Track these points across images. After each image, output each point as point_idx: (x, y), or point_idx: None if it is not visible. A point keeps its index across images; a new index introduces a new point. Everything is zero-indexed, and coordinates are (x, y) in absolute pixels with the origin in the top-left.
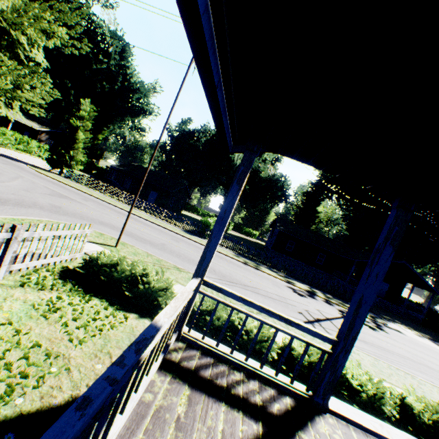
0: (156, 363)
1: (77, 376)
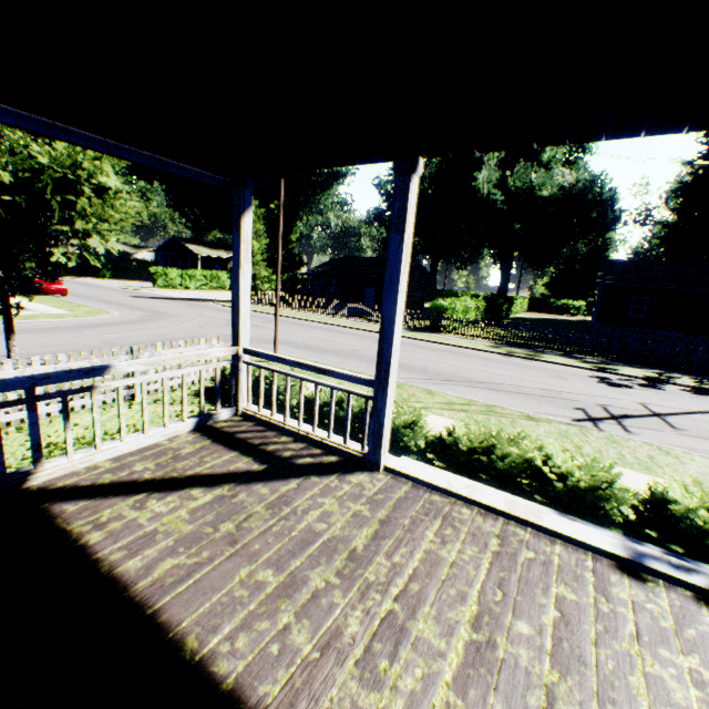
0: (184, 423)
1: None
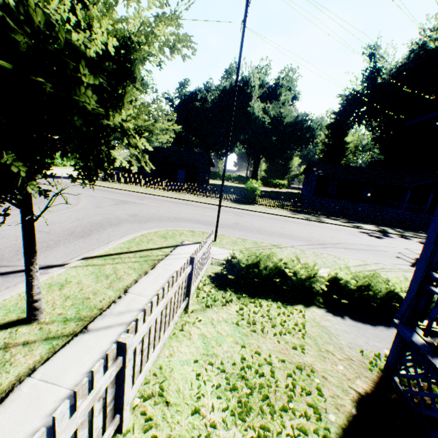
0: None
1: (335, 381)
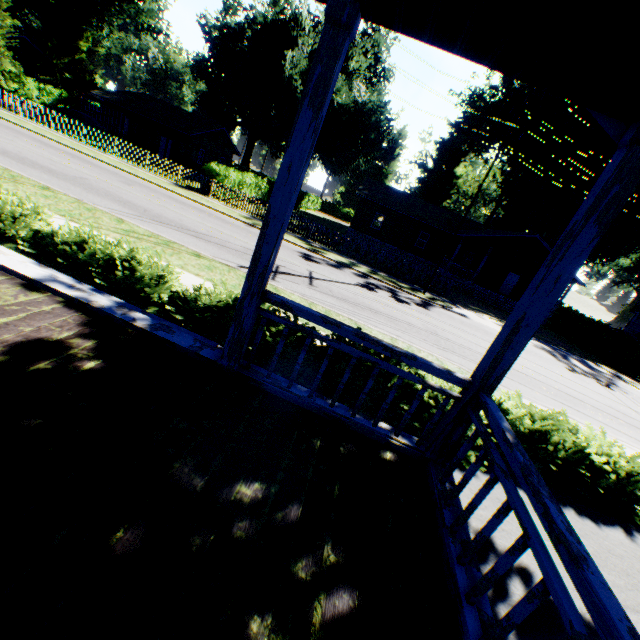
0: None
1: None
